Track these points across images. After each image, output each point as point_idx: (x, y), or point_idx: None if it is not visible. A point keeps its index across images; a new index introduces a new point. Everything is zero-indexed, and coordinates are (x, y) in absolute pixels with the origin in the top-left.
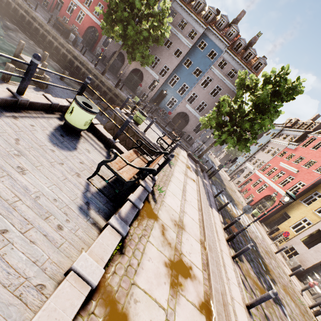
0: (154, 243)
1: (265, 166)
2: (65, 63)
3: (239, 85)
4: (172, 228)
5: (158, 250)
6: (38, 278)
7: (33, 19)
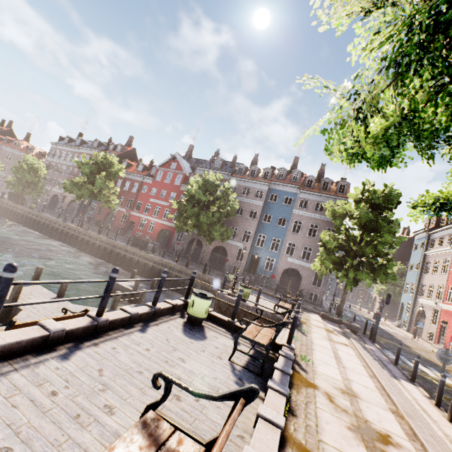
0: (324, 409)
1: (447, 291)
2: (148, 272)
3: (332, 215)
4: (341, 396)
5: (333, 415)
6: (236, 431)
7: (115, 247)
